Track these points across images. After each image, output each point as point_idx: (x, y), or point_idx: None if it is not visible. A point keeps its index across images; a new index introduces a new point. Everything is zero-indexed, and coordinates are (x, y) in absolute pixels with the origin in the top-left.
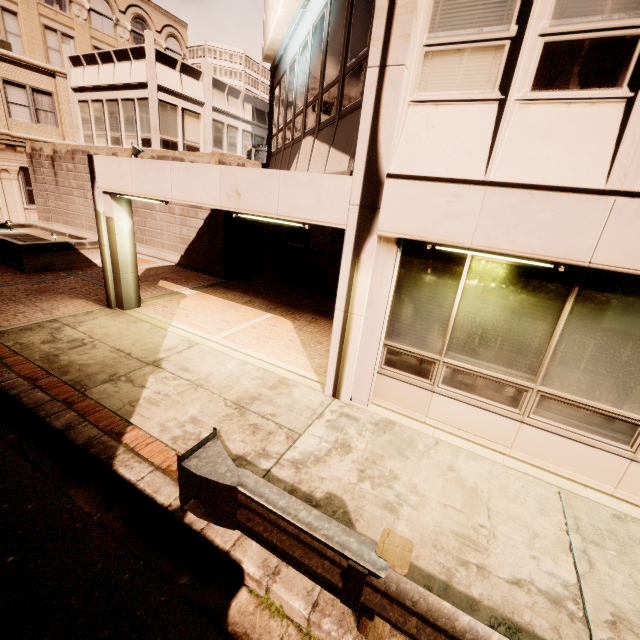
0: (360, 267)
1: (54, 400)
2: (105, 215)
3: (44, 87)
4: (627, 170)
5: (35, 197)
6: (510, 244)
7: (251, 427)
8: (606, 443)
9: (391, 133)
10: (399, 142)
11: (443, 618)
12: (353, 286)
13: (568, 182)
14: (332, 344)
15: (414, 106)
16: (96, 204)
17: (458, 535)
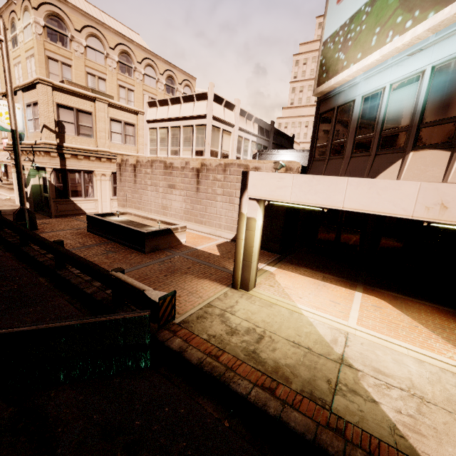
0: None
1: (319, 425)
2: (246, 216)
3: (131, 121)
4: None
5: (118, 191)
6: None
7: None
8: None
9: None
10: None
11: None
12: None
13: None
14: None
15: None
16: (241, 207)
17: None
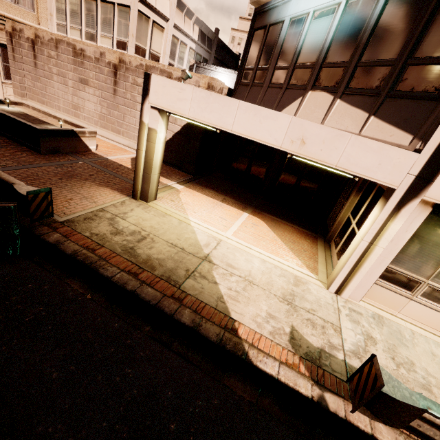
0: (397, 217)
1: (165, 296)
2: (148, 126)
3: None
4: None
5: (12, 73)
6: None
7: (308, 322)
8: None
9: None
10: None
11: None
12: (385, 228)
13: None
14: (349, 261)
15: None
16: (143, 116)
17: None
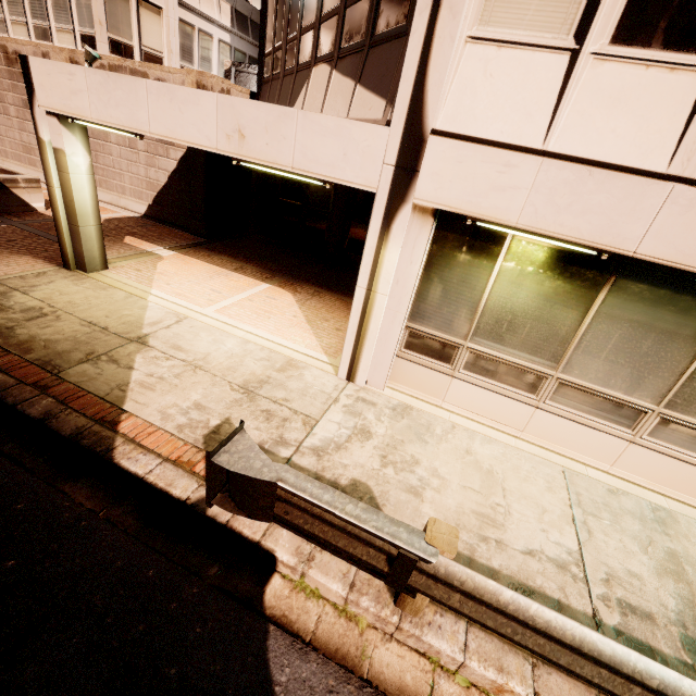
0: (389, 240)
1: (21, 384)
2: (52, 145)
3: None
4: (692, 154)
5: None
6: (558, 226)
7: (264, 413)
8: (611, 427)
9: (442, 77)
10: (450, 90)
11: (489, 594)
12: (379, 261)
13: (630, 161)
14: (350, 324)
15: (472, 44)
16: (38, 129)
17: (478, 514)
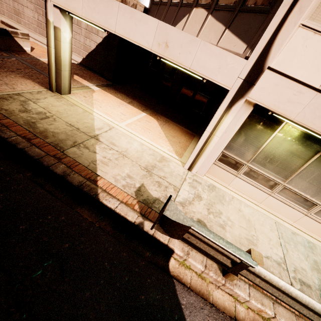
0: (229, 113)
1: (48, 155)
2: (53, 24)
3: None
4: None
5: None
6: (312, 124)
7: (157, 183)
8: (299, 208)
9: (283, 42)
10: (283, 49)
11: (275, 282)
12: (221, 122)
13: None
14: (197, 146)
15: (302, 28)
16: (47, 13)
17: (247, 239)
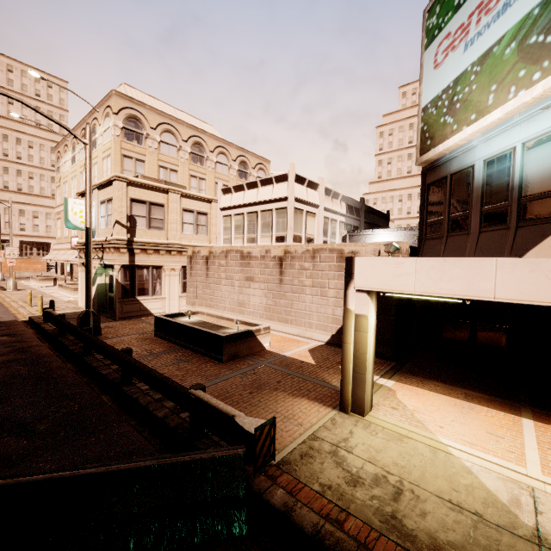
0: None
1: None
2: (354, 312)
3: (204, 210)
4: None
5: (187, 287)
6: None
7: None
8: None
9: None
10: None
11: None
12: None
13: None
14: None
15: None
16: (347, 302)
17: None
